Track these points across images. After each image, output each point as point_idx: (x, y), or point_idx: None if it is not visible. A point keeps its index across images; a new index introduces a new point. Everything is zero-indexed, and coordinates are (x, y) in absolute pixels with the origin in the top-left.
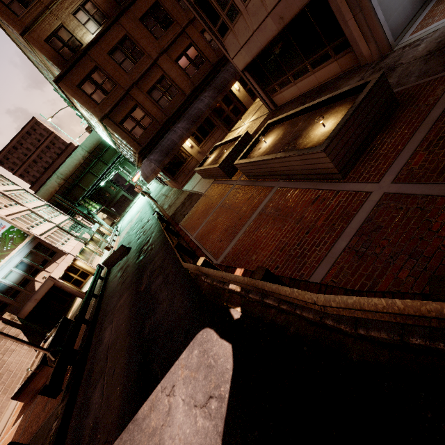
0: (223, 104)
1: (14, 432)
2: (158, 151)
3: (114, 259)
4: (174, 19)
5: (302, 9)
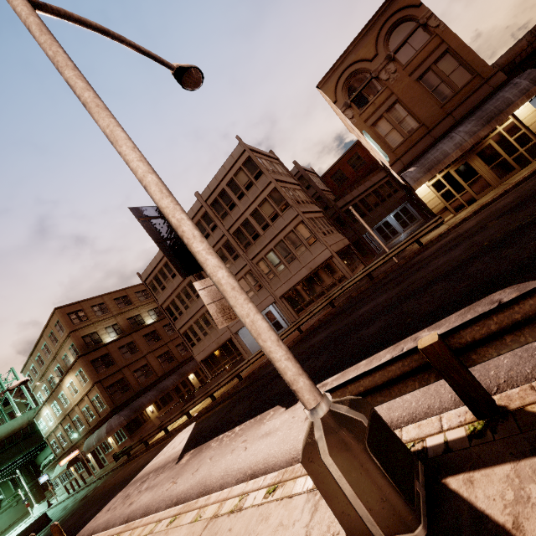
0: (181, 386)
1: None
2: (129, 409)
3: None
4: (162, 338)
5: (225, 341)
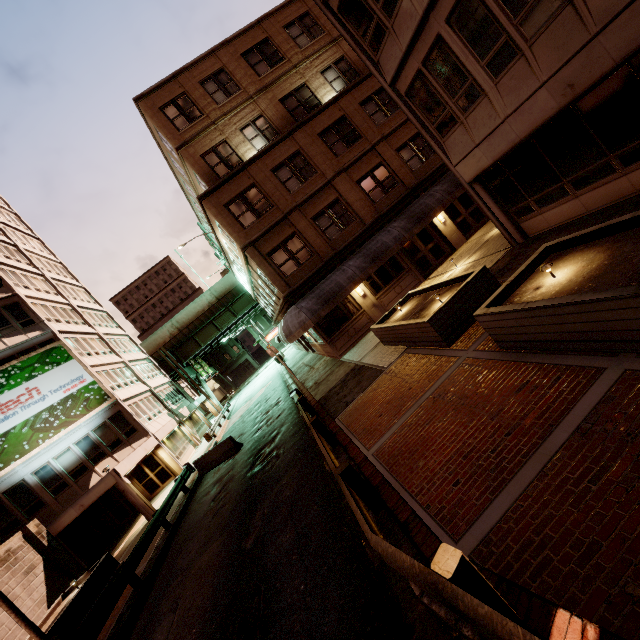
0: (418, 241)
1: None
2: (314, 297)
3: (213, 458)
4: (363, 135)
5: (618, 66)
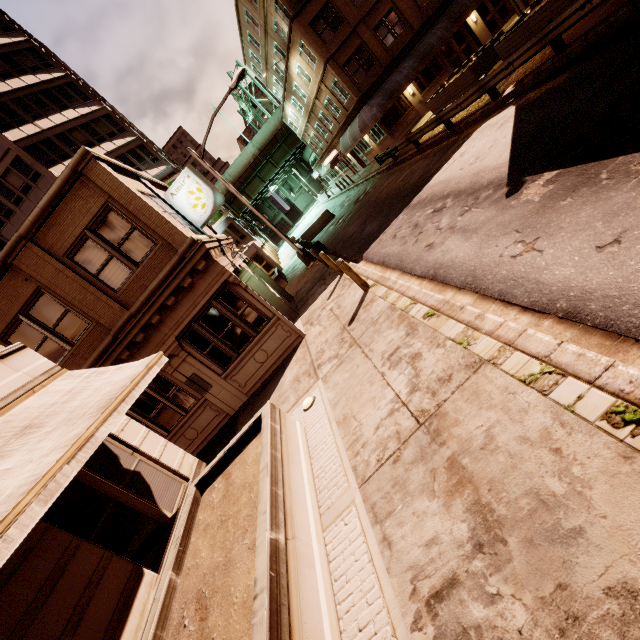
0: (454, 43)
1: None
2: (381, 95)
3: (315, 229)
4: None
5: None
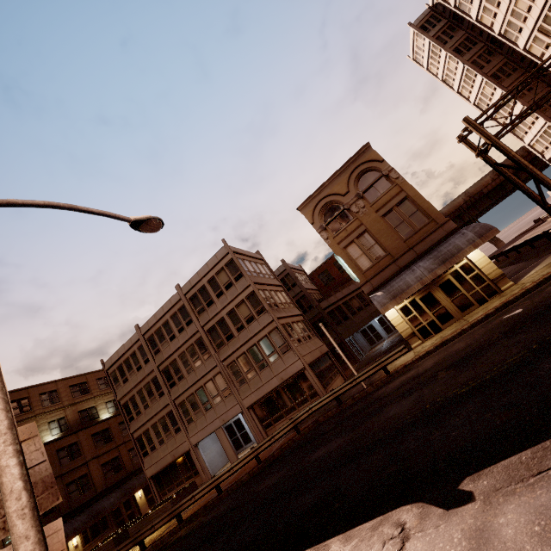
0: (123, 507)
1: None
2: None
3: None
4: (115, 439)
5: (183, 454)
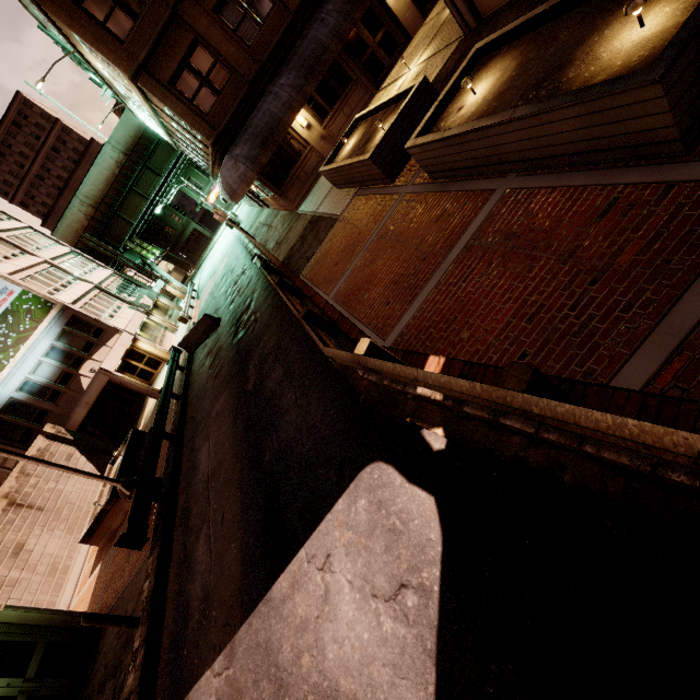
0: (364, 30)
1: (93, 584)
2: (249, 139)
3: (196, 337)
4: None
5: None
